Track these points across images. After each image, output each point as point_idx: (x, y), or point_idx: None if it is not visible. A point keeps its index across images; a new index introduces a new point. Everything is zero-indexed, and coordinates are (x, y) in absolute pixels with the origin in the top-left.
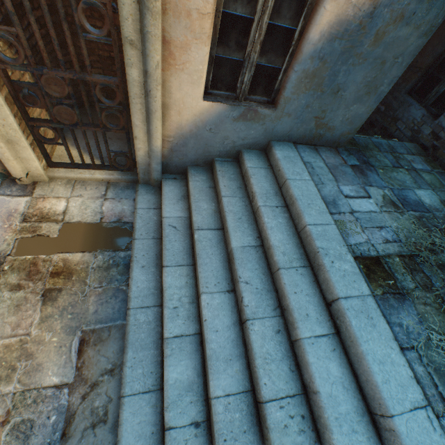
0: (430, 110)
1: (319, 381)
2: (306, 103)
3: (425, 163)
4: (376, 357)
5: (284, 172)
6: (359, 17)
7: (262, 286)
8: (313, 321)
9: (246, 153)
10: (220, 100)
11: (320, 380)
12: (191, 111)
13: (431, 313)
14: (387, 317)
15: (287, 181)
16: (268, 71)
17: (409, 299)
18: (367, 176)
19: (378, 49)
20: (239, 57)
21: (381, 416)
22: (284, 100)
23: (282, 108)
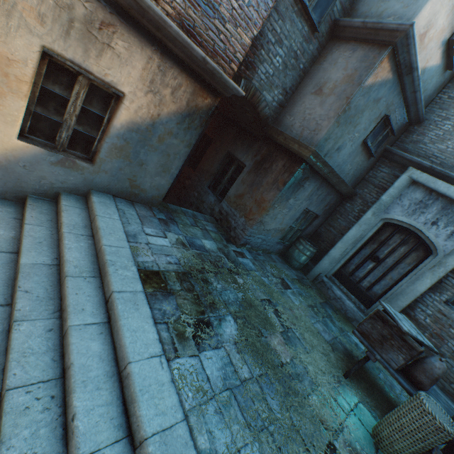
0: (218, 198)
1: (76, 355)
2: (119, 166)
3: (215, 227)
4: (132, 328)
5: (96, 211)
6: (146, 124)
7: (46, 294)
8: (88, 314)
9: (65, 195)
10: (38, 144)
11: (77, 355)
12: (2, 145)
13: (187, 303)
14: (152, 304)
15: (96, 216)
16: (86, 137)
17: (174, 295)
18: (169, 226)
19: (163, 146)
20: (59, 119)
21: (125, 368)
22: (100, 159)
23: (99, 165)
